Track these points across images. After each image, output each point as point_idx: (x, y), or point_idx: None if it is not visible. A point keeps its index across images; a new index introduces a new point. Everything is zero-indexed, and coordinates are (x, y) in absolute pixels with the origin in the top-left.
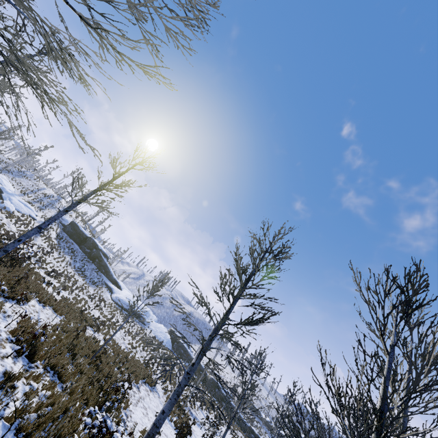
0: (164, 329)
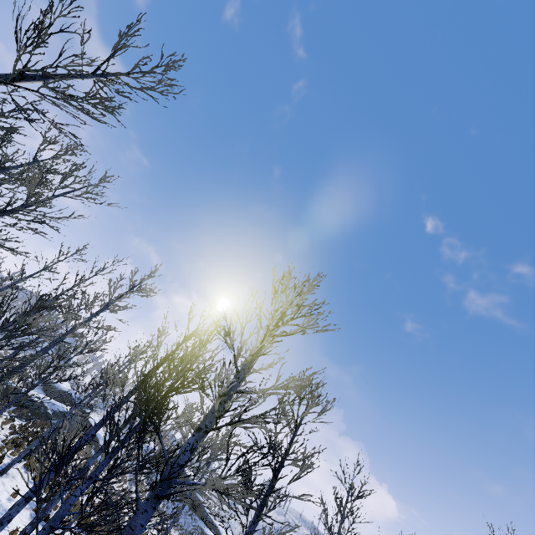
0: None
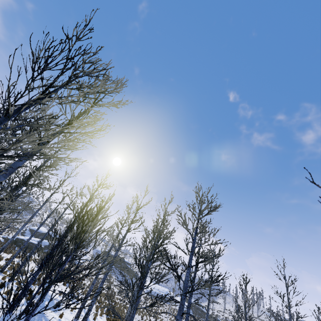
0: None
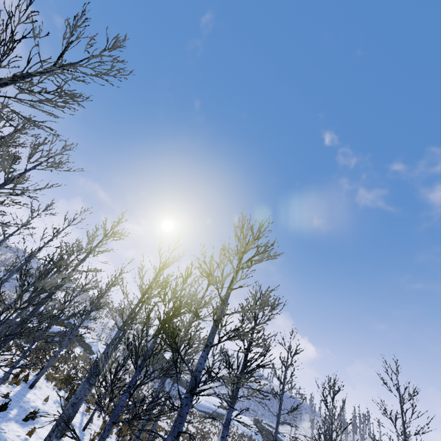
0: (248, 420)
